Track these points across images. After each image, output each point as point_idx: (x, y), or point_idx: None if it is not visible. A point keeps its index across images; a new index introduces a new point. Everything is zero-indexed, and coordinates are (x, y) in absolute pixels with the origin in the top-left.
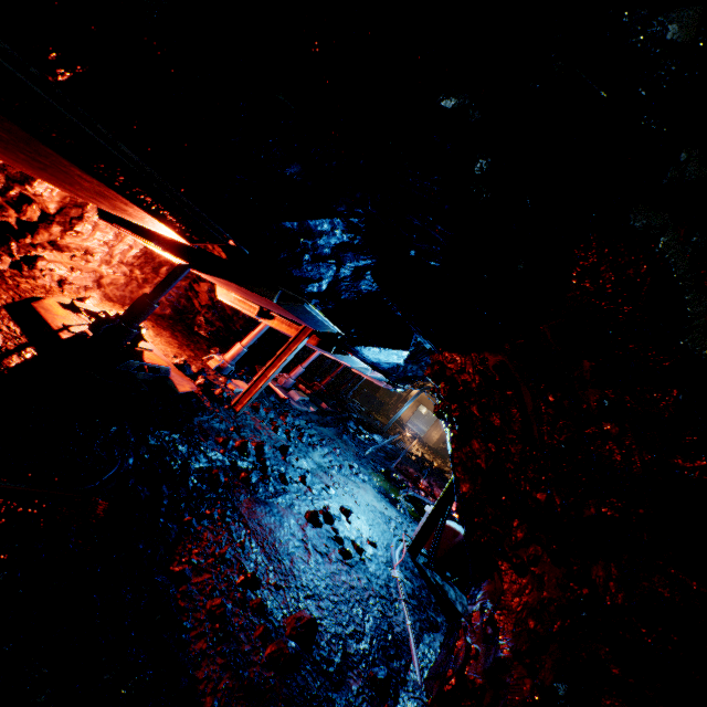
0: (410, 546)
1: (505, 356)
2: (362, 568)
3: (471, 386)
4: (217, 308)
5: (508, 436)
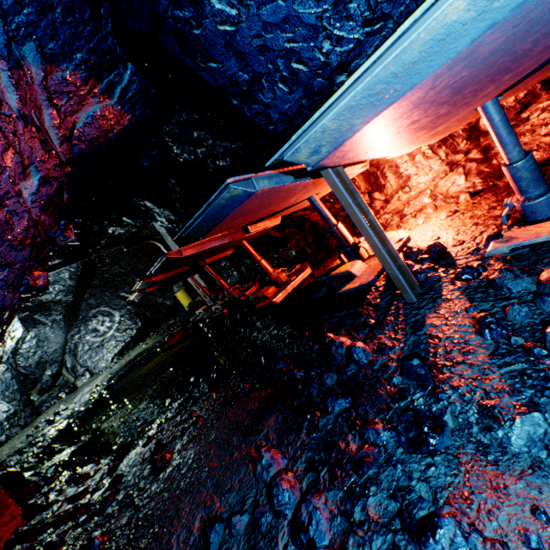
0: None
1: None
2: None
3: None
4: None
5: None
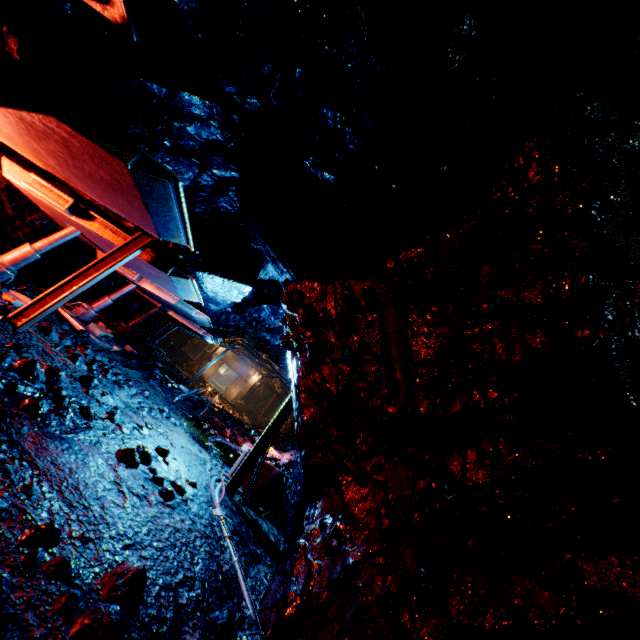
0: (228, 485)
1: (375, 281)
2: (185, 509)
3: (330, 313)
4: None
5: (365, 358)
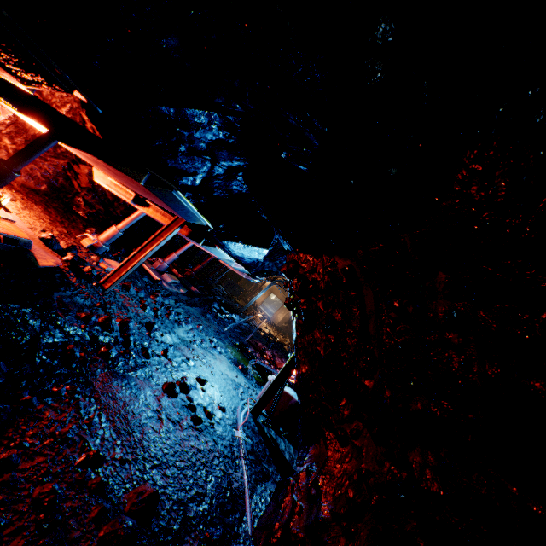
0: (253, 408)
1: (354, 261)
2: (211, 431)
3: (319, 284)
4: (97, 192)
5: (347, 330)
